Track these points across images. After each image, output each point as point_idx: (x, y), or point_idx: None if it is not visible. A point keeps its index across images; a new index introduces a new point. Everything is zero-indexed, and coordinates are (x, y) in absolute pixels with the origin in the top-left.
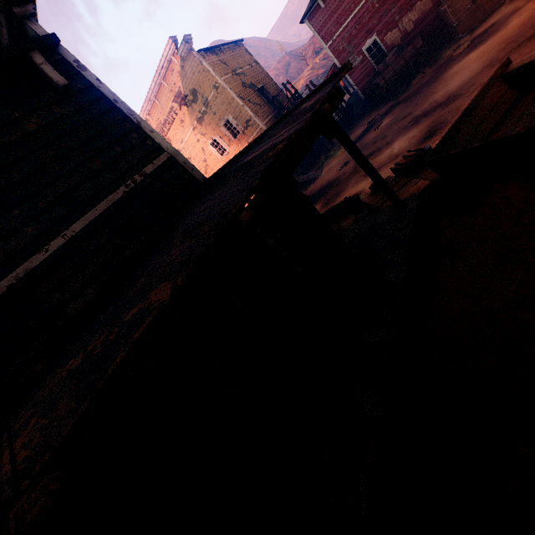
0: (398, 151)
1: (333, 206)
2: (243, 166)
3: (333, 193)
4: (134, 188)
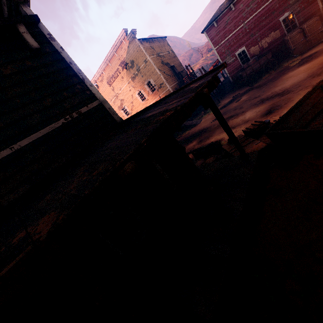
0: (248, 118)
1: (203, 146)
2: (143, 120)
3: (205, 136)
4: (70, 121)
